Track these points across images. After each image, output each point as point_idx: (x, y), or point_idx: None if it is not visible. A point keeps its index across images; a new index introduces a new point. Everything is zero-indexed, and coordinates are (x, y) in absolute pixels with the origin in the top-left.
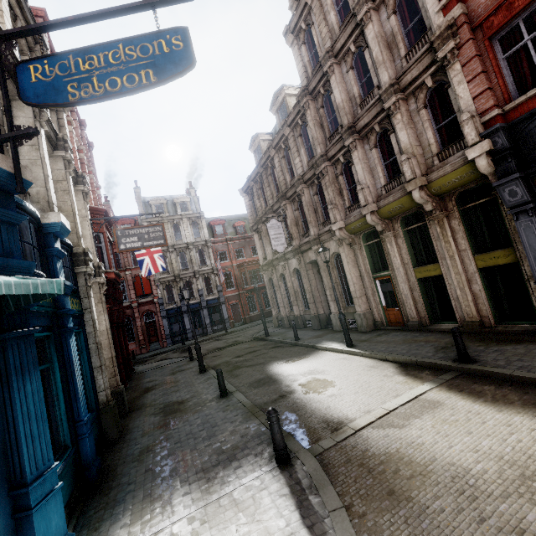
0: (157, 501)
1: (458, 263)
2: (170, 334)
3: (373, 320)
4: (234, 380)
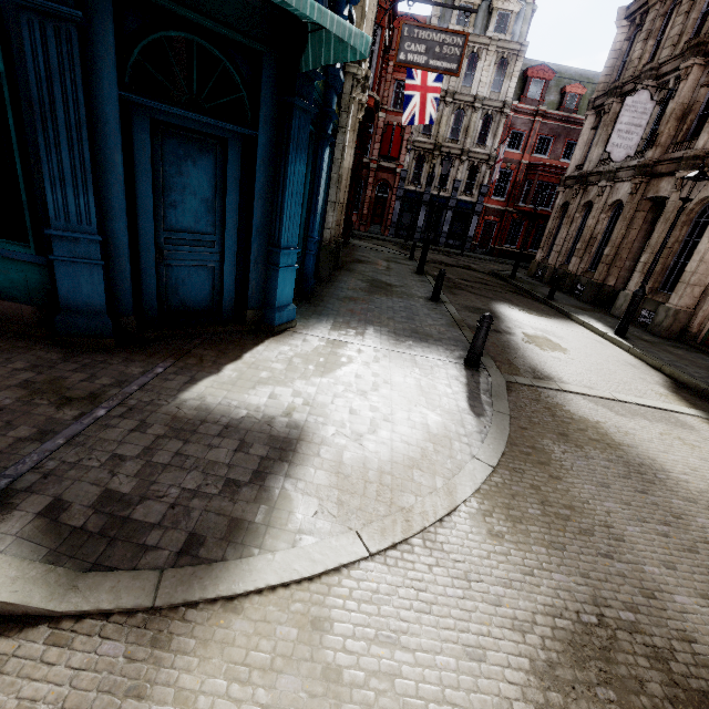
0: (352, 329)
1: None
2: (396, 223)
3: (685, 327)
4: (450, 296)
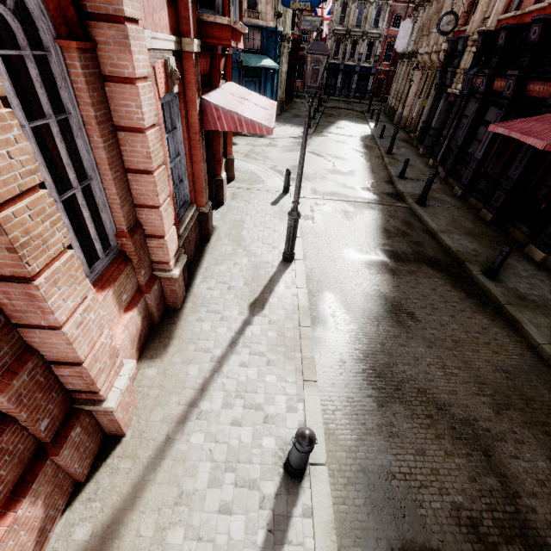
0: (283, 123)
1: (428, 104)
2: (325, 86)
3: (405, 123)
4: (323, 119)
